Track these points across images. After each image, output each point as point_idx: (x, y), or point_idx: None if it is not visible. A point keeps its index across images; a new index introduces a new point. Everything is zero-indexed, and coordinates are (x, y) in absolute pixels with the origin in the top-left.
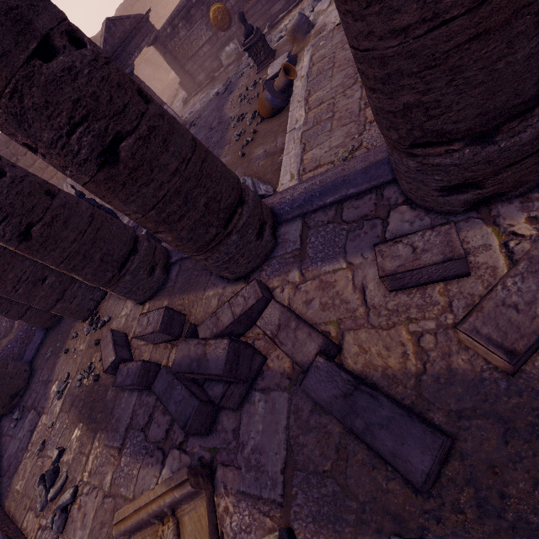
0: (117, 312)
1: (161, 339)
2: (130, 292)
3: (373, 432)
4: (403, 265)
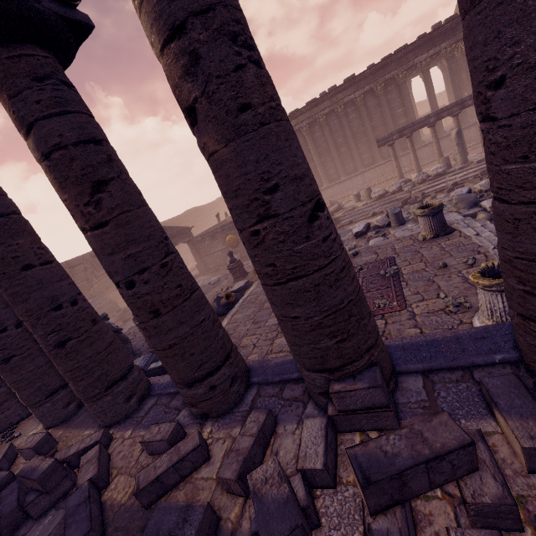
0: (28, 431)
1: (31, 456)
2: (43, 416)
3: (72, 525)
4: (150, 438)
